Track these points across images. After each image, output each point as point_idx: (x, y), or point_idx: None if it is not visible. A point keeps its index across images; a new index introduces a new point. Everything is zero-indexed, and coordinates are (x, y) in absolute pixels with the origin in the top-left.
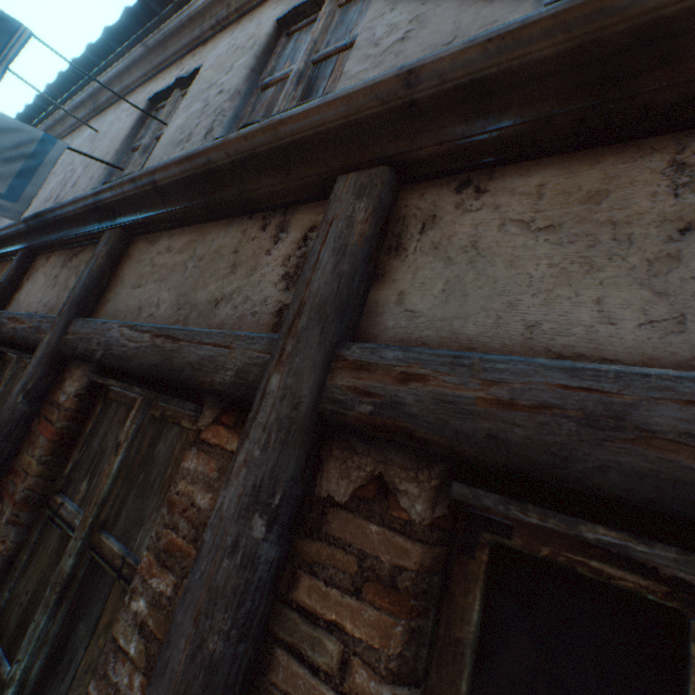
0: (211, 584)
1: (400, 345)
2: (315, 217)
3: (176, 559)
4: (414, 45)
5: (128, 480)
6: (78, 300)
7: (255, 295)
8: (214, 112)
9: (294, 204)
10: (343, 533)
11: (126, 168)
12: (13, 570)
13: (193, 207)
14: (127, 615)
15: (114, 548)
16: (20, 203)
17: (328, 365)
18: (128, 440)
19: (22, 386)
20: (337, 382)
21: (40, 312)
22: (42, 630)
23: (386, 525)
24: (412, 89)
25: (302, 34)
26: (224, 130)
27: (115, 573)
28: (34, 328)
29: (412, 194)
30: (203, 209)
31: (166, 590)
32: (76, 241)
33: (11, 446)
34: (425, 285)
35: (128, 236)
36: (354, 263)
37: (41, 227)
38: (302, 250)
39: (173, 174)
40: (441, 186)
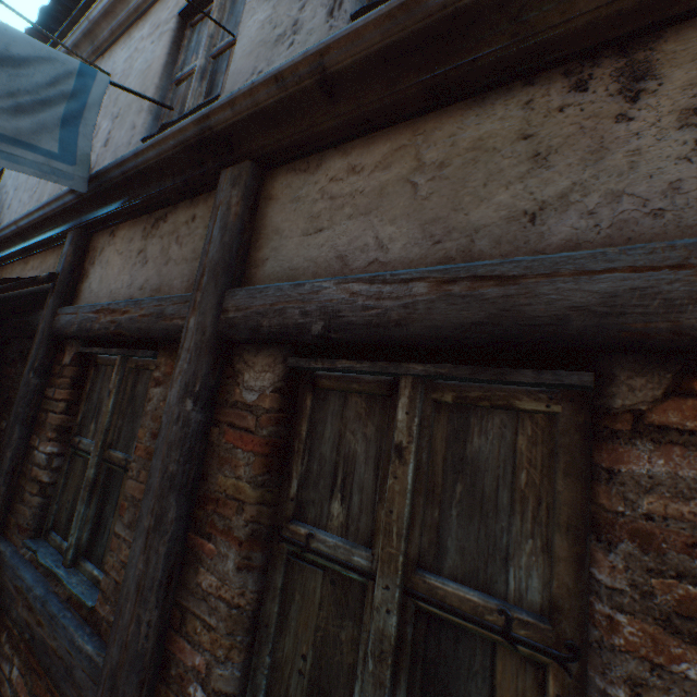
0: None
1: None
2: None
3: None
4: None
5: (430, 496)
6: (224, 265)
7: (635, 186)
8: None
9: (647, 31)
10: None
11: (176, 107)
12: (262, 627)
13: (400, 94)
14: None
15: (469, 598)
16: (72, 162)
17: None
18: (414, 440)
19: (181, 389)
20: None
21: (137, 297)
22: None
23: None
24: None
25: None
26: (356, 1)
27: (497, 636)
28: (150, 316)
29: None
30: (422, 91)
31: None
32: (158, 201)
33: (194, 469)
34: None
35: (258, 171)
36: None
37: (99, 193)
38: None
39: (364, 44)
40: None
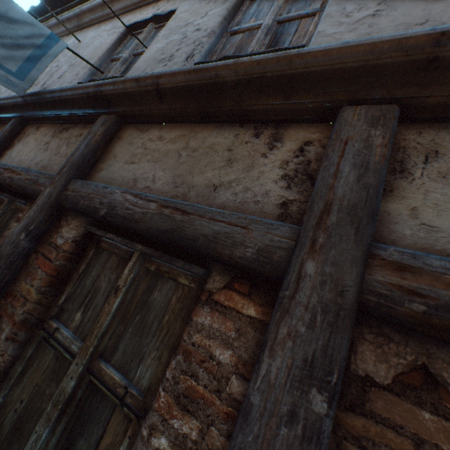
0: (268, 449)
1: (437, 255)
2: (308, 135)
3: (198, 406)
4: (386, 20)
5: (124, 318)
6: (77, 165)
7: (255, 187)
8: (193, 43)
9: (286, 122)
10: (391, 414)
11: (105, 72)
12: (7, 379)
13: (189, 110)
14: (147, 449)
15: (115, 377)
16: (24, 81)
17: (365, 261)
18: (126, 286)
19: (23, 226)
20: (377, 278)
21: (32, 168)
22: (43, 441)
23: (440, 414)
24: (440, 47)
25: (264, 1)
26: (201, 58)
27: (117, 400)
28: (31, 180)
29: (408, 131)
30: (198, 112)
31: (190, 433)
32: (67, 119)
33: (10, 274)
34: (438, 205)
35: (120, 122)
36: (379, 178)
37: (37, 103)
38: (299, 158)
39: (177, 81)
40: (438, 128)
